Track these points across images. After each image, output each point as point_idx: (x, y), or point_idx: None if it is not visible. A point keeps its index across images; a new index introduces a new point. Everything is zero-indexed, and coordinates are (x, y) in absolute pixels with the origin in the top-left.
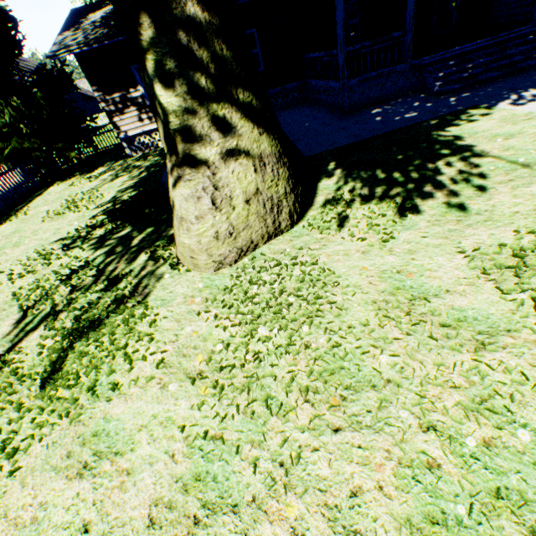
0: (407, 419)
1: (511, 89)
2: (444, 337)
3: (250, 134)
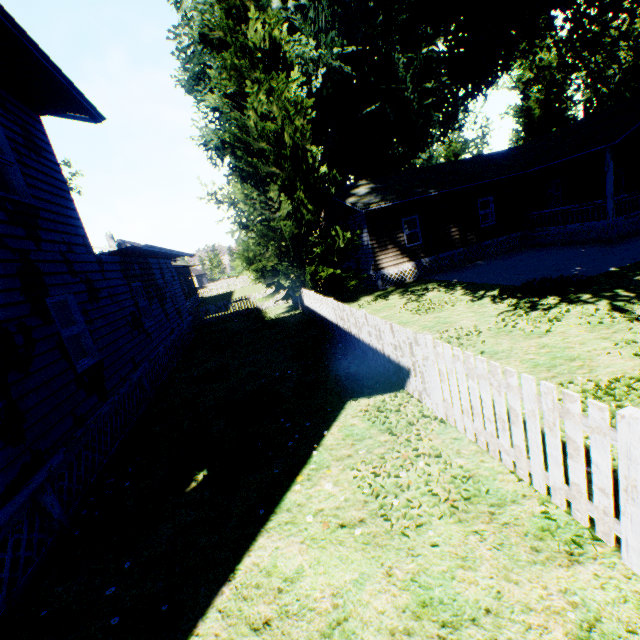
0: None
1: None
2: None
3: None
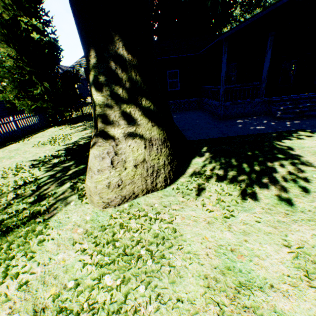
0: None
1: None
2: None
3: (146, 125)
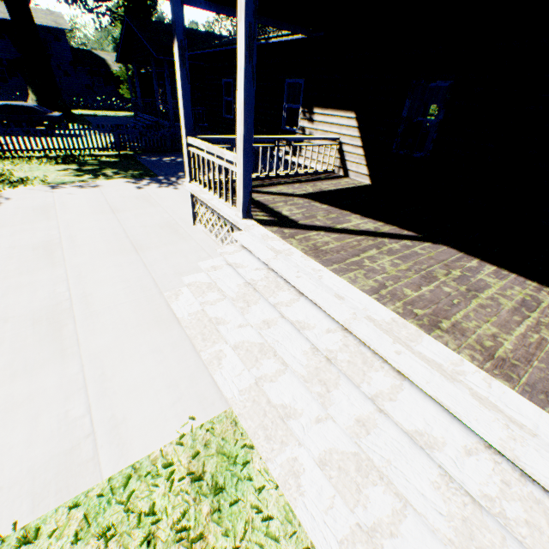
0: None
1: None
2: None
3: (32, 94)
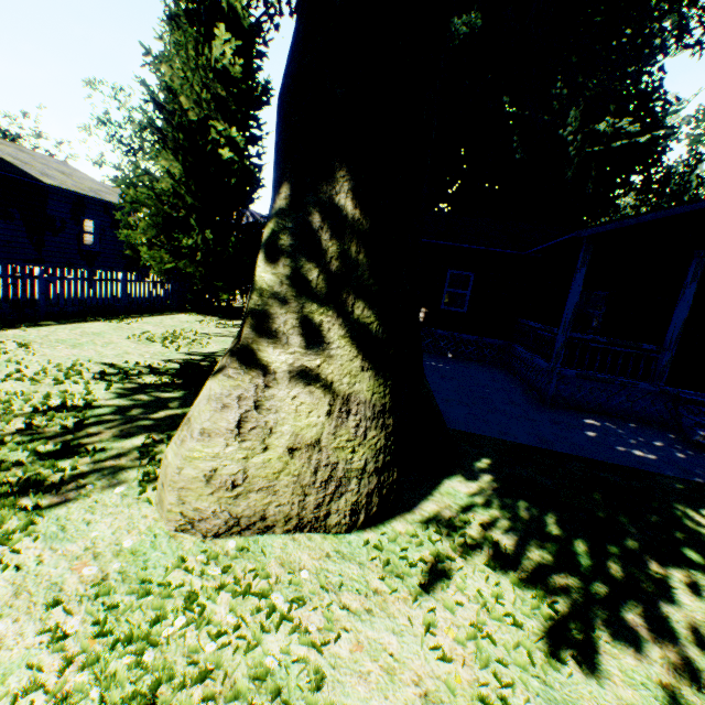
0: None
1: None
2: None
3: (348, 361)
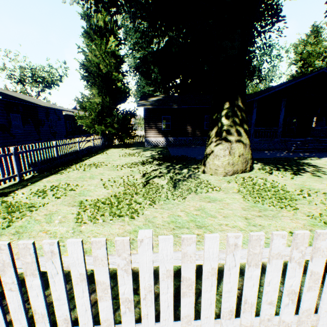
0: (319, 205)
1: (326, 155)
2: (324, 195)
3: (244, 136)
